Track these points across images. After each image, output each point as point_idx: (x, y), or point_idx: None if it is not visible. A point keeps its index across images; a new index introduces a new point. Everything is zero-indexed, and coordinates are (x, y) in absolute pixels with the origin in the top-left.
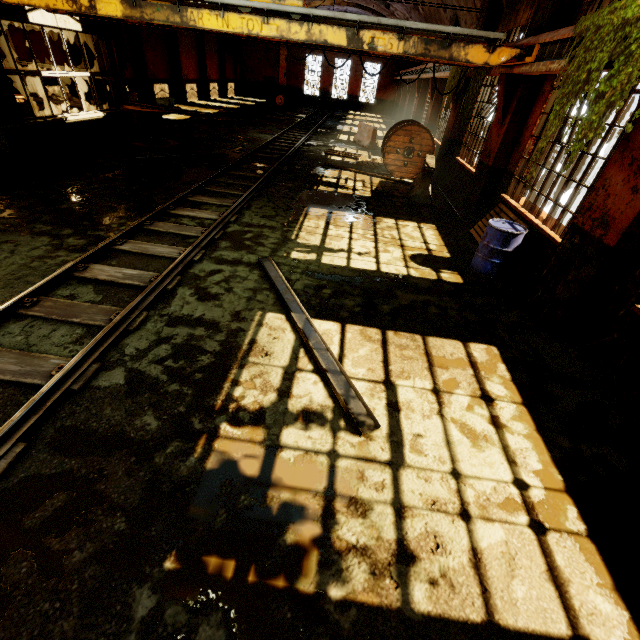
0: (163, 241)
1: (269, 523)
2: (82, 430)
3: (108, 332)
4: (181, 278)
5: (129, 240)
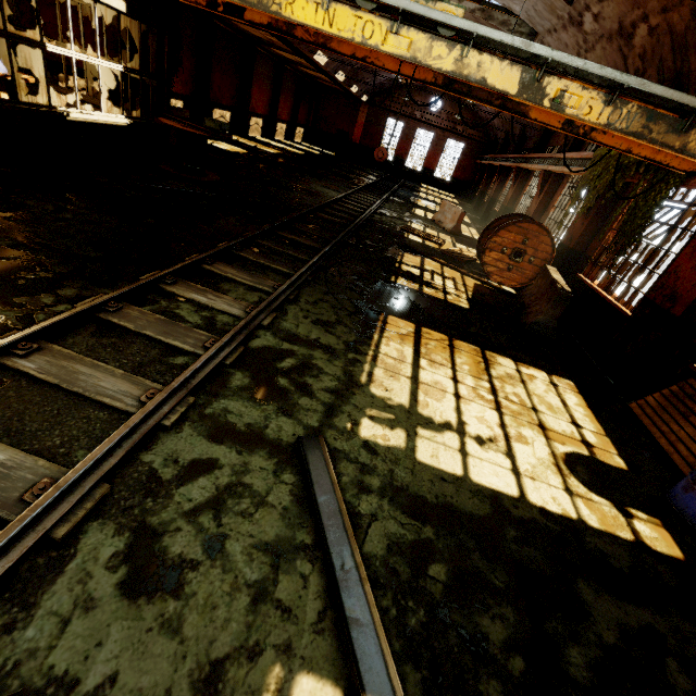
0: (122, 354)
1: None
2: None
3: None
4: (110, 487)
5: (50, 344)
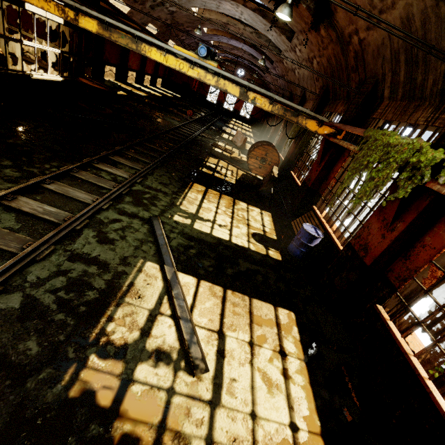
0: (82, 187)
1: None
2: None
3: (17, 260)
4: (89, 221)
5: (56, 181)
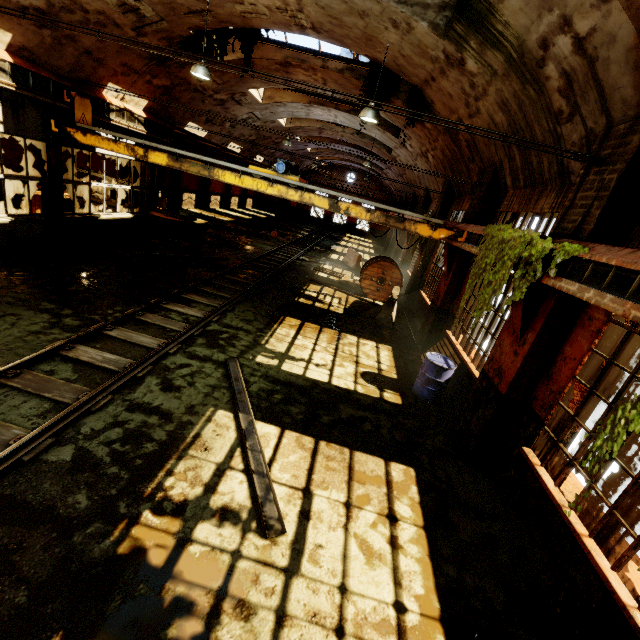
0: (148, 331)
1: (157, 615)
2: (18, 500)
3: (72, 410)
4: (153, 367)
5: (118, 327)
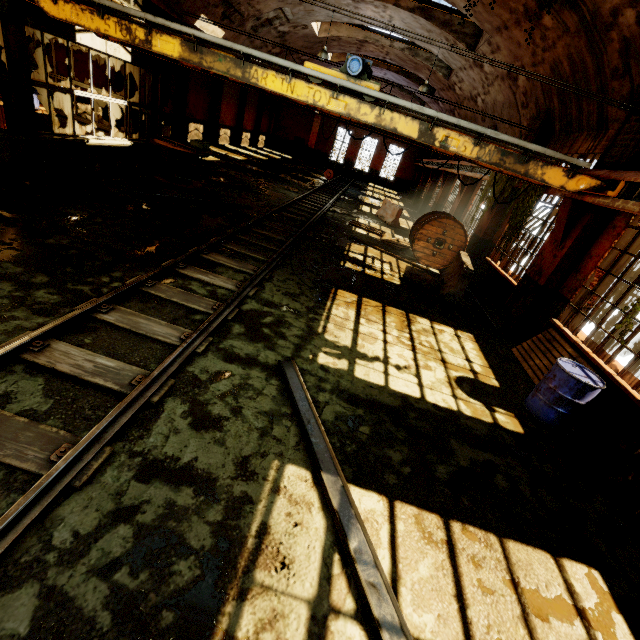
0: (162, 313)
1: None
2: None
3: (34, 497)
4: (174, 381)
5: (118, 306)
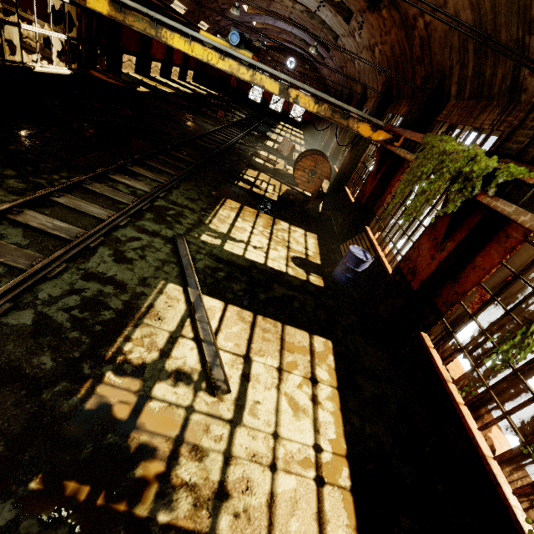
0: (97, 201)
1: (125, 459)
2: None
3: (27, 277)
4: (104, 239)
5: (66, 194)
